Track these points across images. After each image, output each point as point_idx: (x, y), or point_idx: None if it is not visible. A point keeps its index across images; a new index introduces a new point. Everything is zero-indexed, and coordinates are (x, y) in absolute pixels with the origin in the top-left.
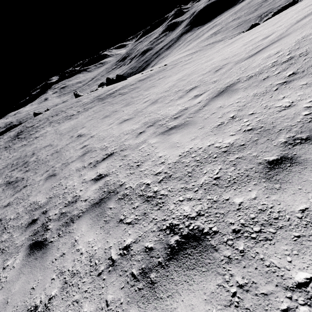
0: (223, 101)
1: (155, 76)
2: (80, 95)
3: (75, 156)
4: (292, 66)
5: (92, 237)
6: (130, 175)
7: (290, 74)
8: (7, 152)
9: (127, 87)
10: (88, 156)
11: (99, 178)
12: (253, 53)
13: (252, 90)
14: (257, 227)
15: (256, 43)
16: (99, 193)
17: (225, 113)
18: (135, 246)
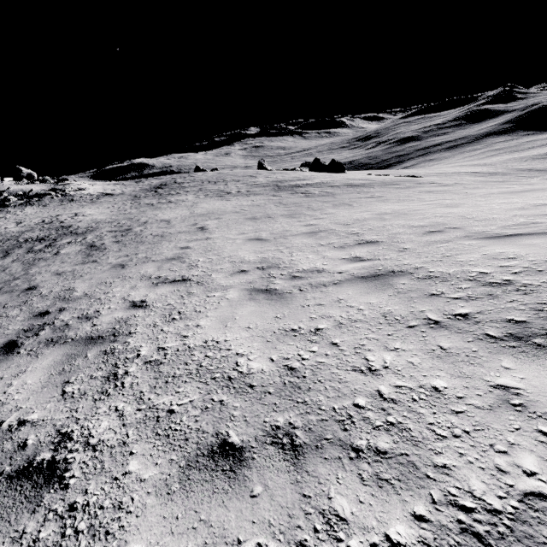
0: (354, 293)
1: (373, 189)
2: (266, 168)
3: (164, 255)
4: (485, 299)
5: (33, 380)
6: (150, 327)
7: (461, 313)
8: (131, 203)
9: (324, 186)
10: (170, 265)
11: (138, 304)
12: (504, 234)
13: (397, 303)
14: (85, 524)
15: (540, 215)
16: (109, 327)
17: (324, 316)
18: (25, 429)
